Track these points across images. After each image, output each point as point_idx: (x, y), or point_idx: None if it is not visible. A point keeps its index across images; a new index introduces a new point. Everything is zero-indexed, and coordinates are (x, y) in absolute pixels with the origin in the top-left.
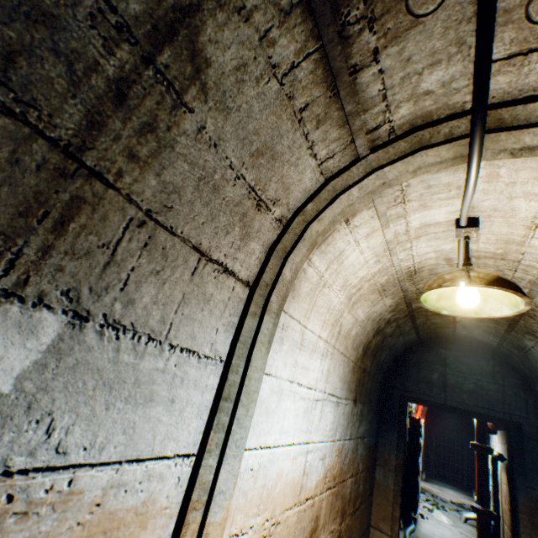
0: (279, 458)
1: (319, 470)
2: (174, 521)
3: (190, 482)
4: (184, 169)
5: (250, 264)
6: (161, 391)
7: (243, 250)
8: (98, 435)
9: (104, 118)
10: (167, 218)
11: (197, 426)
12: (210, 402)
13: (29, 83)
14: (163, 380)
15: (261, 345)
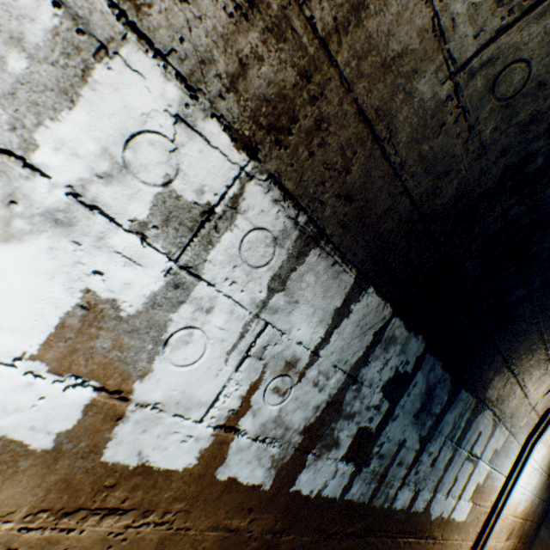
0: (516, 490)
1: (522, 505)
2: (496, 495)
3: (503, 485)
4: (543, 386)
5: (542, 409)
6: (509, 454)
7: (543, 405)
8: (499, 463)
9: (534, 382)
10: (531, 401)
11: (509, 467)
12: (513, 460)
13: (527, 382)
14: (510, 450)
15: (536, 443)
